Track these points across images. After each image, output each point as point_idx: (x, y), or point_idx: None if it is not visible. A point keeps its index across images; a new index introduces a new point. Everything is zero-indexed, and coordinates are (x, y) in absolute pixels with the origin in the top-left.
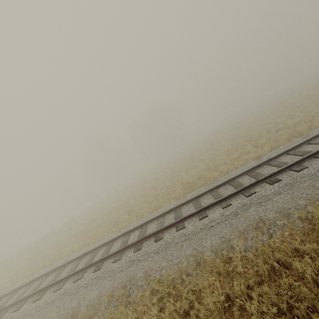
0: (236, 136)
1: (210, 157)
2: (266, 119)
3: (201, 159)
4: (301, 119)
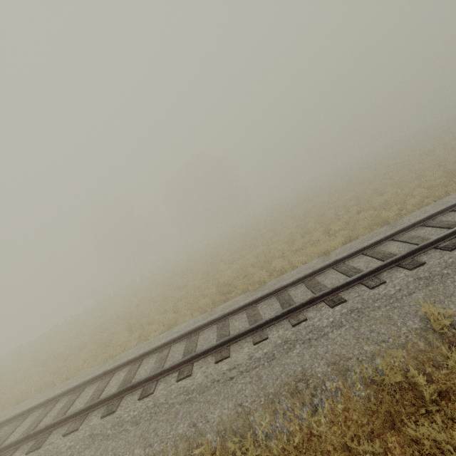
0: (307, 213)
1: (266, 243)
2: (348, 192)
3: (254, 245)
4: (391, 197)
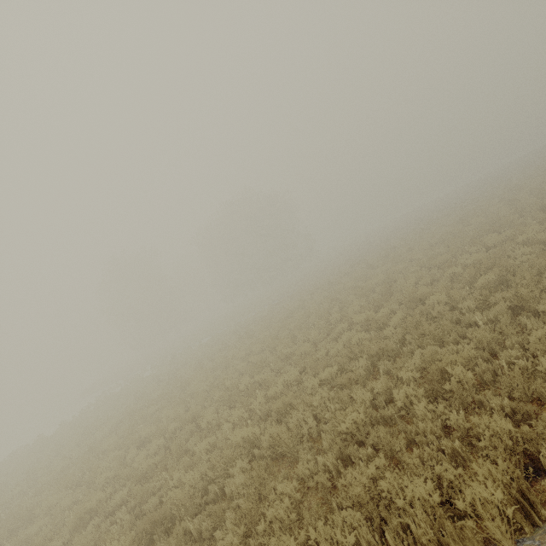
0: (388, 288)
1: (304, 359)
2: (470, 246)
3: (285, 358)
4: None
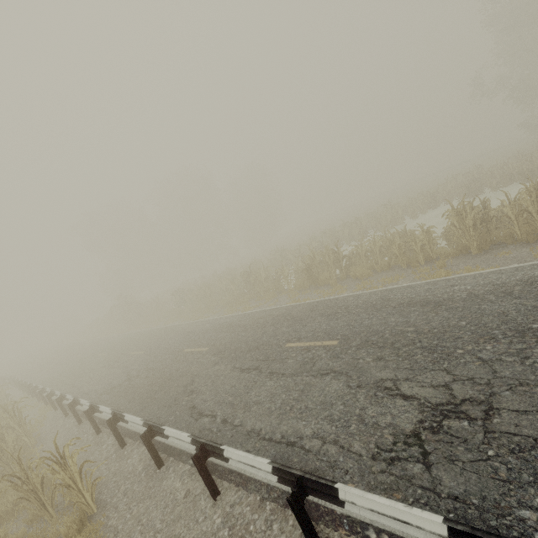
0: None
1: None
2: None
3: None
4: None
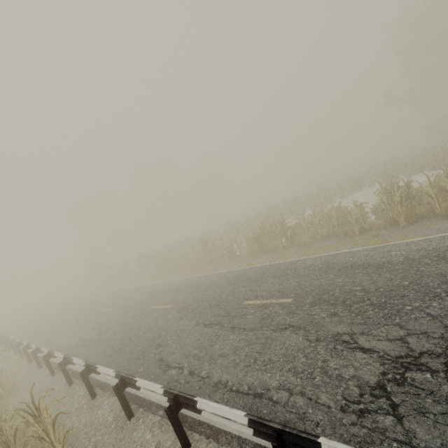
0: None
1: None
2: None
3: None
4: None
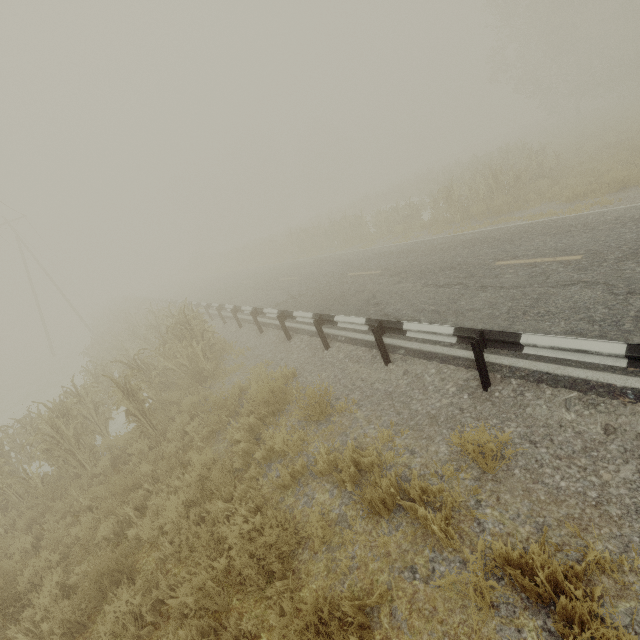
0: None
1: None
2: None
3: None
4: None
